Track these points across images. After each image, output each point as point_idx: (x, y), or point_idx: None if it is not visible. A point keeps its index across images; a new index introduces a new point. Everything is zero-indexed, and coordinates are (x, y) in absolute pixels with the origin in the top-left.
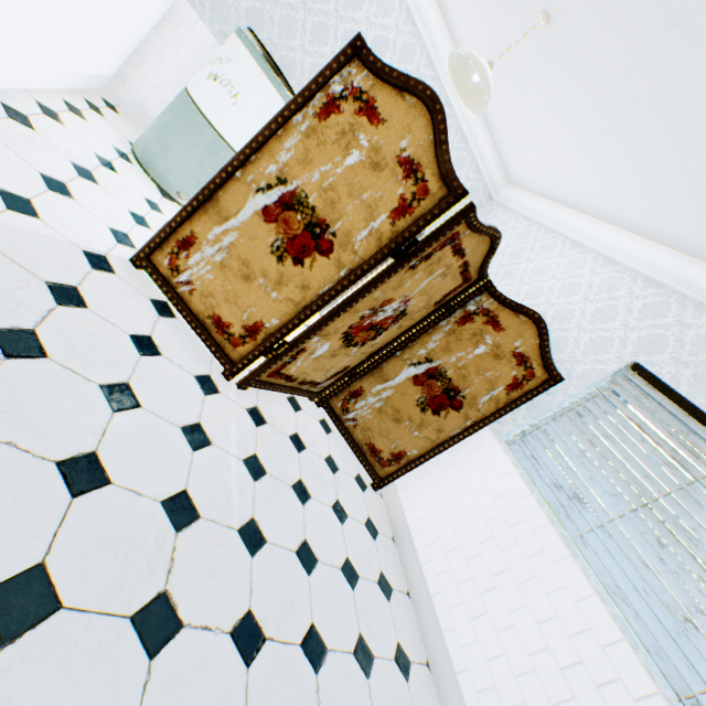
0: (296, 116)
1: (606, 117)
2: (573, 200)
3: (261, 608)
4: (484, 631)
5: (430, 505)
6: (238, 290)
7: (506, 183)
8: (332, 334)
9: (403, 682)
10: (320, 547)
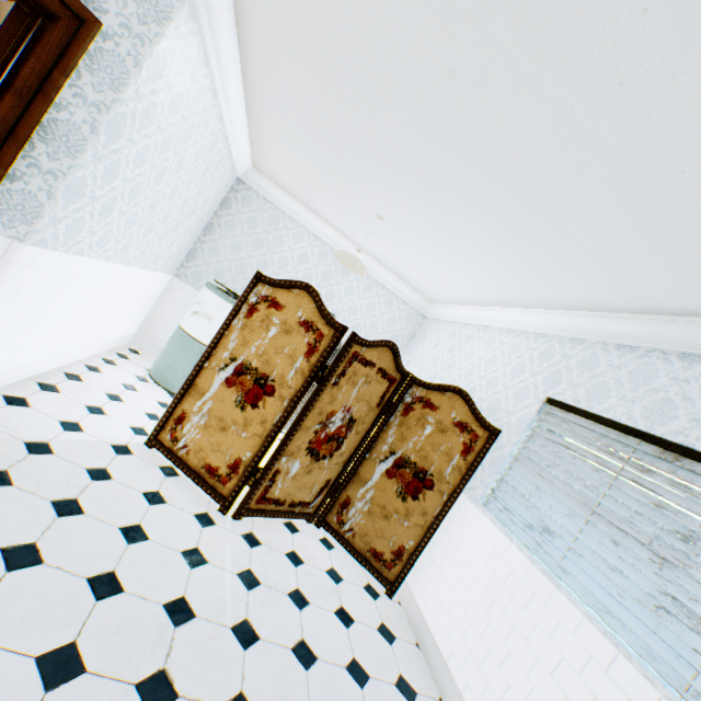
0: (234, 321)
1: (442, 251)
2: (469, 299)
3: (254, 692)
4: None
5: (440, 593)
6: (219, 440)
7: (430, 303)
8: (297, 452)
9: None
10: (320, 646)
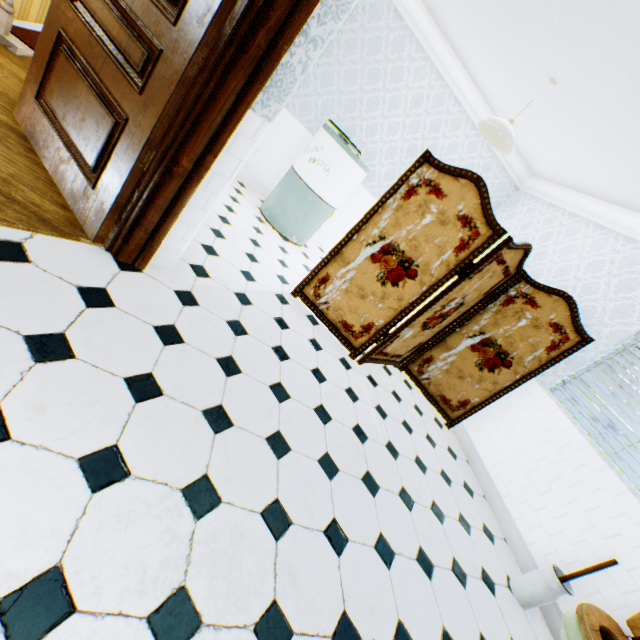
0: (389, 200)
1: (610, 142)
2: (591, 190)
3: (407, 486)
4: (545, 518)
5: (493, 437)
6: (357, 305)
7: (530, 176)
8: (415, 325)
9: (490, 544)
10: (425, 460)
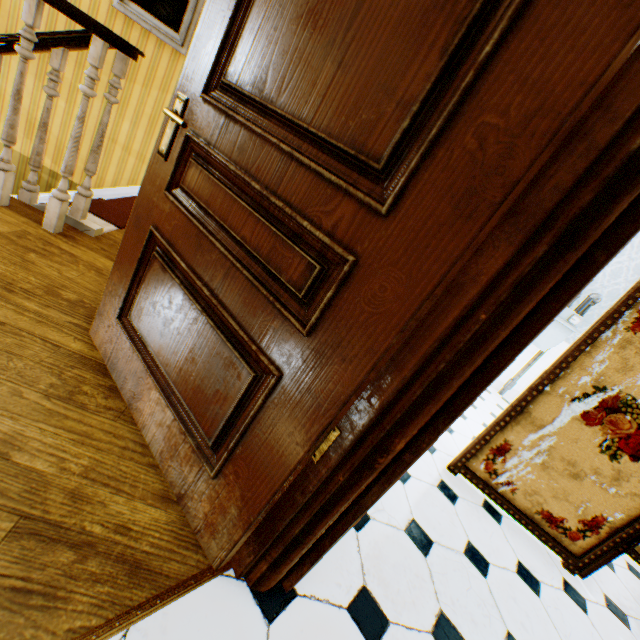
0: (602, 333)
1: None
2: None
3: None
4: None
5: None
6: (566, 487)
7: None
8: None
9: None
10: None
